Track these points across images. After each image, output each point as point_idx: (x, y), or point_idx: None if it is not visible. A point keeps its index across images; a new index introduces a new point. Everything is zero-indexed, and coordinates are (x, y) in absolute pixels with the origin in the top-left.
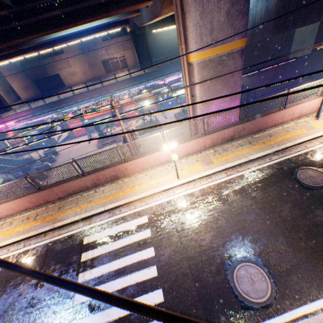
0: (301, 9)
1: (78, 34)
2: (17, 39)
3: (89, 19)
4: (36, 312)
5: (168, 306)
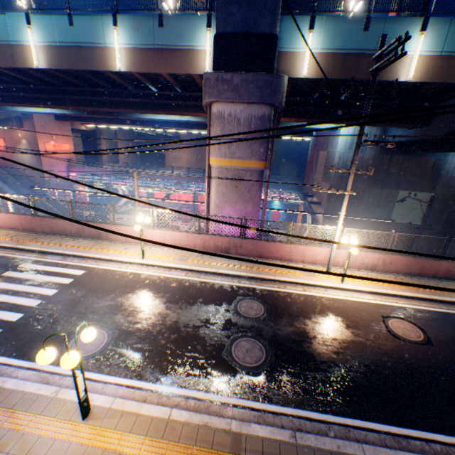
0: (407, 173)
1: (185, 125)
2: (103, 108)
3: (160, 111)
4: None
5: (13, 325)
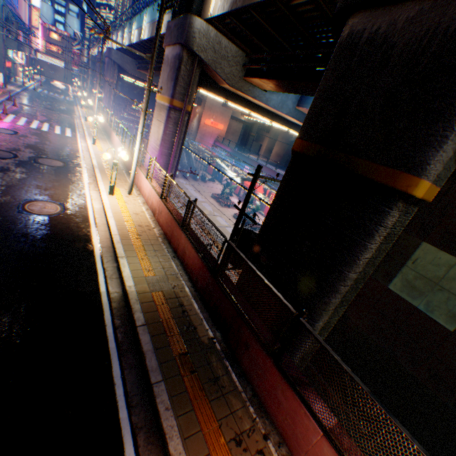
0: (450, 214)
1: None
2: None
3: None
4: (40, 118)
5: (14, 124)
